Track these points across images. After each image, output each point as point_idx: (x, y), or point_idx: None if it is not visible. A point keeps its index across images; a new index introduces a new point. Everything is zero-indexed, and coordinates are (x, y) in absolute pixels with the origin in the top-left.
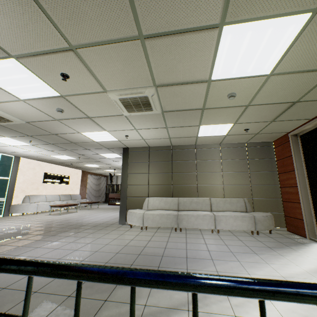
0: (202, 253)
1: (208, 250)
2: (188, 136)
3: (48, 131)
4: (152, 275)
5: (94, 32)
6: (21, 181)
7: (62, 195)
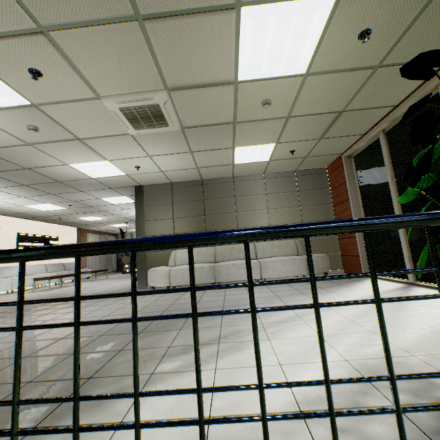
0: (242, 301)
1: None
2: (222, 164)
3: (17, 164)
4: (150, 238)
5: (72, 7)
6: None
7: (49, 264)
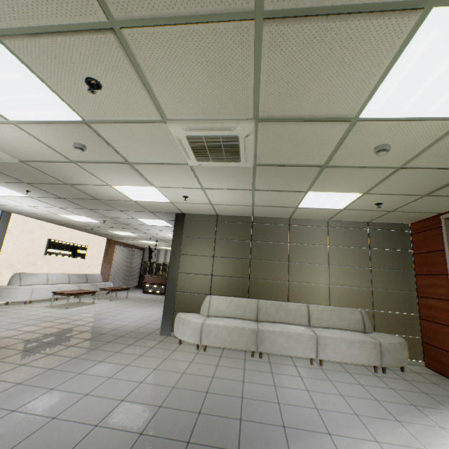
0: (307, 415)
1: (315, 407)
2: (284, 205)
3: (57, 178)
4: None
5: None
6: (10, 250)
7: (73, 274)
